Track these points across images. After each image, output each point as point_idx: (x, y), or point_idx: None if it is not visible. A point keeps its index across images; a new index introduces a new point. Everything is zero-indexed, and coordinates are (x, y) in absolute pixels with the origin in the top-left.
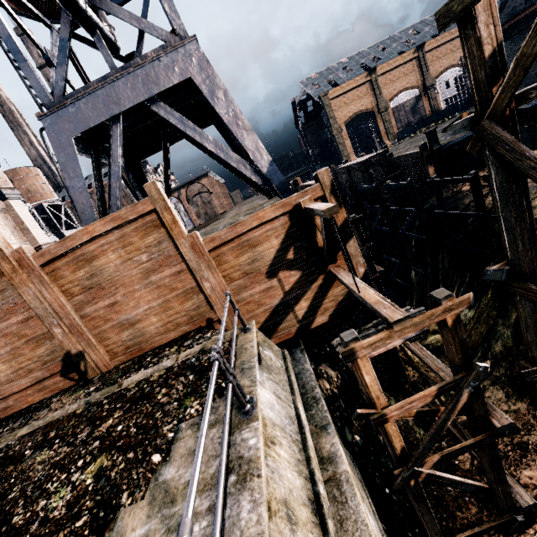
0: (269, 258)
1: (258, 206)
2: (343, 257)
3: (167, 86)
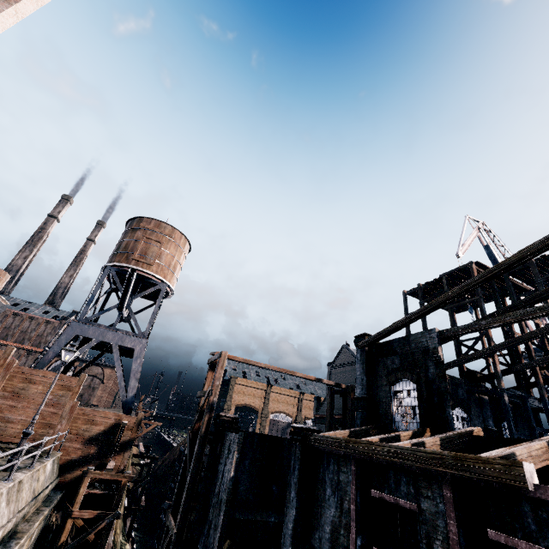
0: (94, 434)
1: None
2: (121, 456)
3: (125, 345)
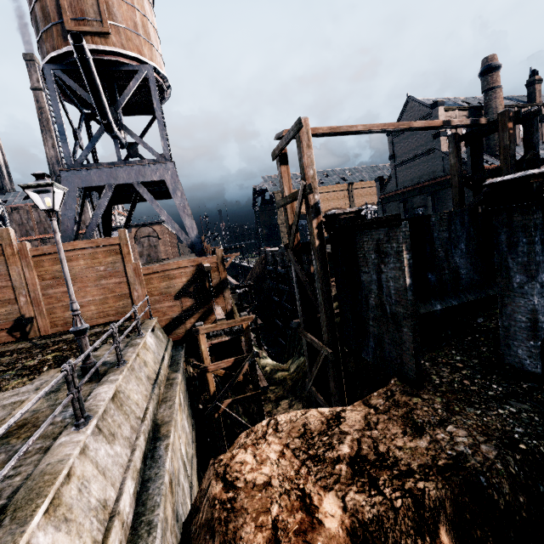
0: (179, 287)
1: None
2: (222, 298)
3: (149, 180)
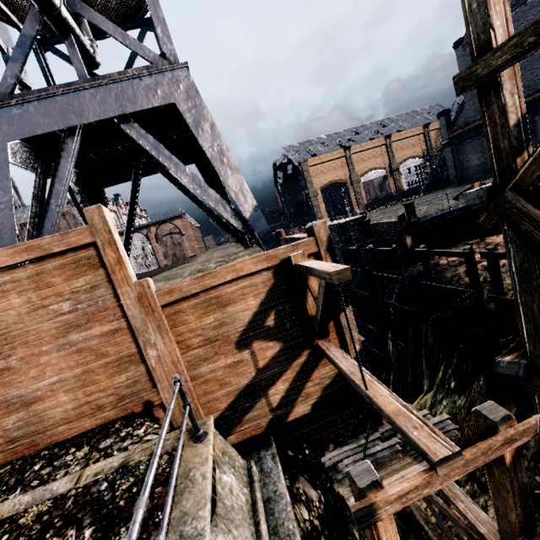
0: (243, 322)
1: (232, 254)
2: (335, 329)
3: (145, 107)
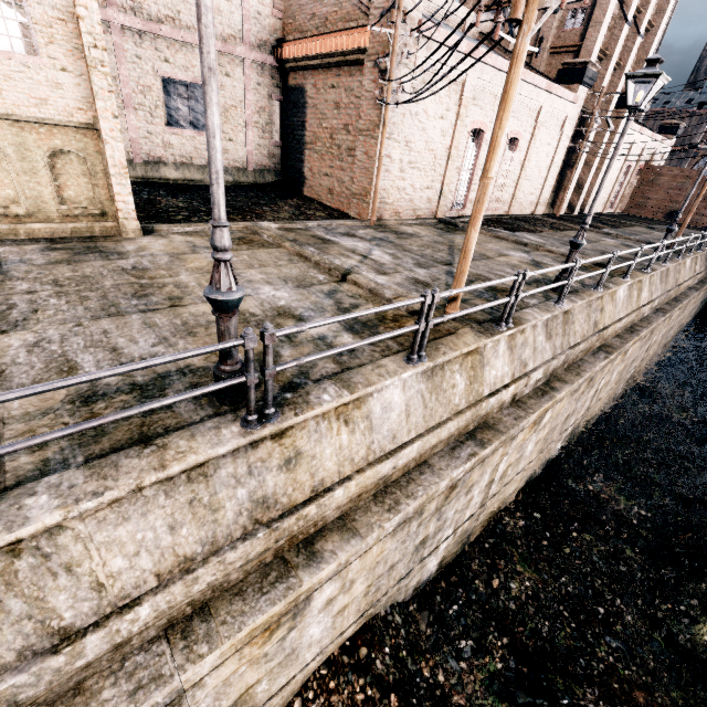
0: None
1: None
2: None
3: None
